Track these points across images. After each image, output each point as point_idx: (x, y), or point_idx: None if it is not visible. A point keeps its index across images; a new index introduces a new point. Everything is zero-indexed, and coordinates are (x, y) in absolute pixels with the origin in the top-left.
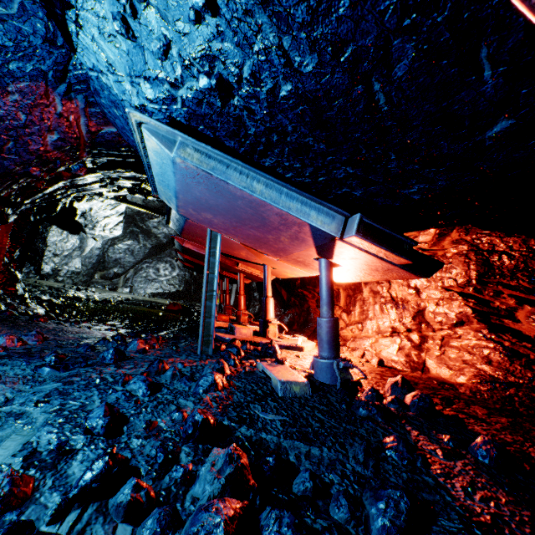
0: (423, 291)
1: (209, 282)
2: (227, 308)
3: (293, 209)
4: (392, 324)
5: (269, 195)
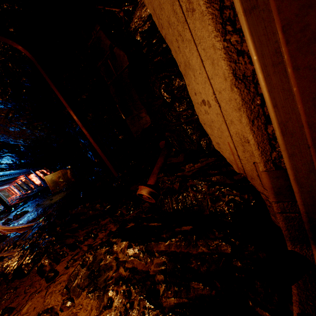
0: (32, 176)
1: (1, 195)
2: (13, 195)
3: (3, 187)
4: (35, 180)
5: (0, 188)
